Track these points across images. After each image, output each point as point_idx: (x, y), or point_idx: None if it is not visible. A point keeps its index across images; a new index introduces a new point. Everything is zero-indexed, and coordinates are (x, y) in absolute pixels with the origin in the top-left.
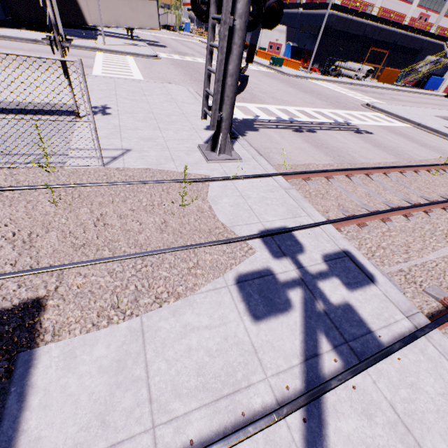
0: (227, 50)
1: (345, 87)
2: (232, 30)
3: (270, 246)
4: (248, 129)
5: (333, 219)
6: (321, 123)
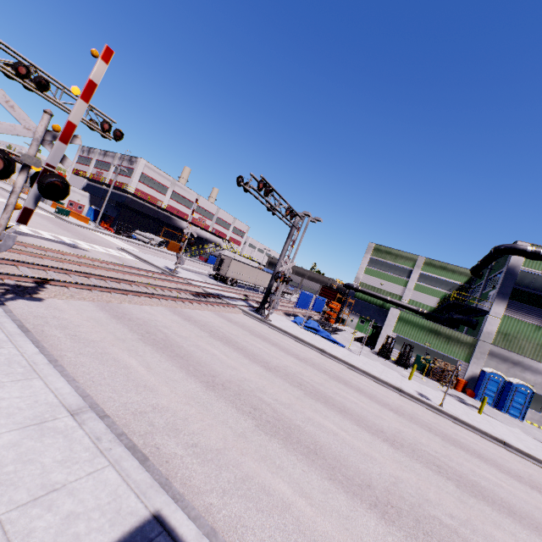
0: None
1: (127, 243)
2: None
3: None
4: None
5: None
6: (42, 237)
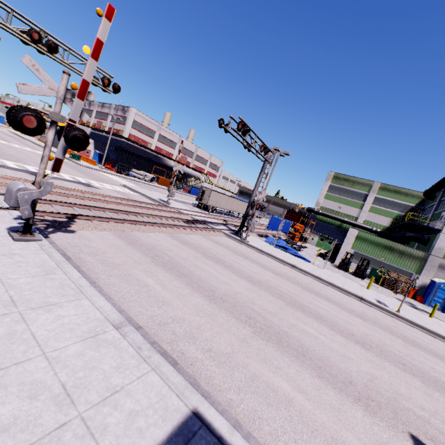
0: None
1: (127, 180)
2: None
3: None
4: None
5: None
6: (64, 179)
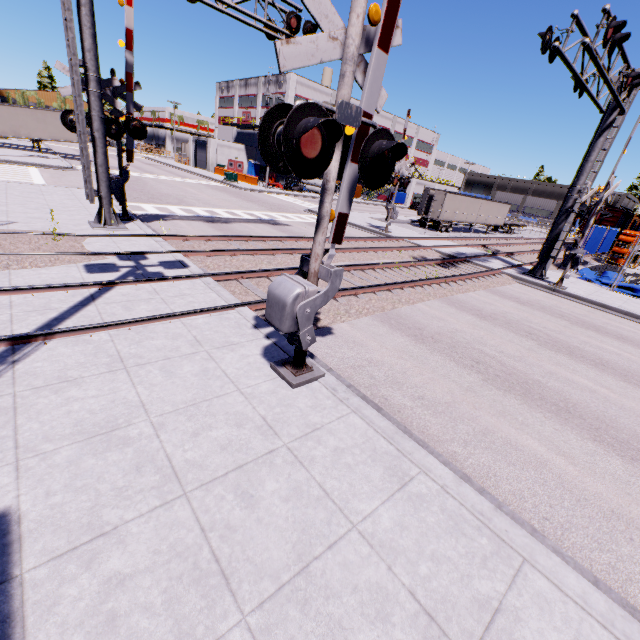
0: (94, 150)
1: (304, 199)
2: (94, 138)
3: (122, 258)
4: (156, 219)
5: (182, 250)
6: (242, 219)
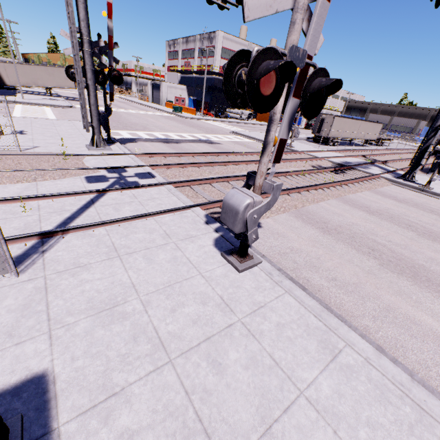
0: (88, 94)
1: (228, 124)
2: (88, 85)
3: (109, 171)
4: (130, 142)
5: (150, 164)
6: (188, 140)
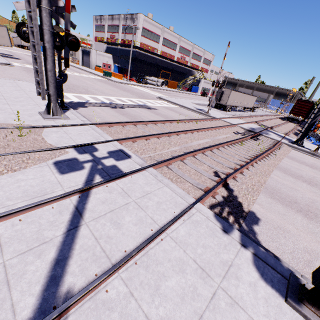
0: (44, 58)
1: (150, 89)
2: (44, 48)
3: (78, 150)
4: (80, 106)
5: (117, 139)
6: (129, 105)
